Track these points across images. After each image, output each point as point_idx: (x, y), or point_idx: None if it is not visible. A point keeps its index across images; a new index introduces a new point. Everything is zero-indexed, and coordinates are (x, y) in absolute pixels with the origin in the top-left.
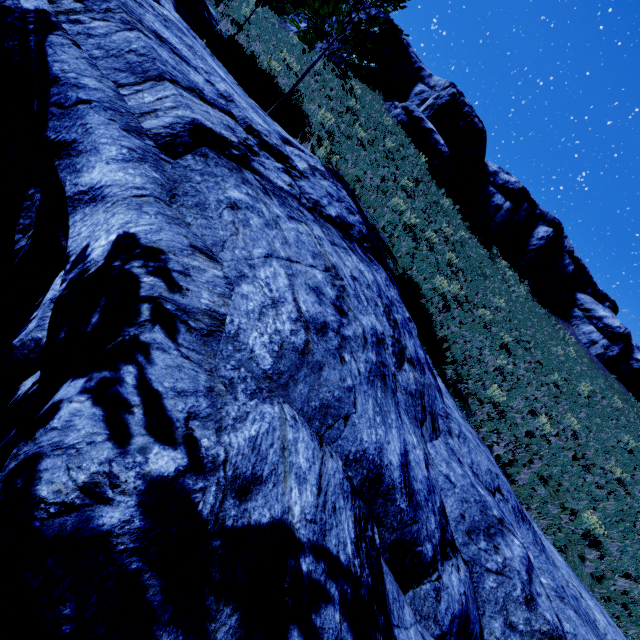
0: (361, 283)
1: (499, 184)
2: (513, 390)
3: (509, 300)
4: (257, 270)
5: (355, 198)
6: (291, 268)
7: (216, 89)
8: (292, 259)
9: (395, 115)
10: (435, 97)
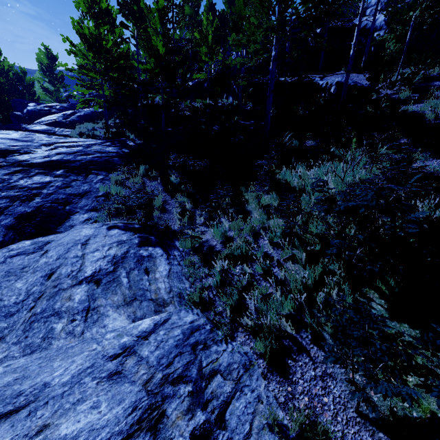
0: None
1: None
2: None
3: None
4: None
5: None
6: None
7: None
8: None
9: None
10: (380, 5)
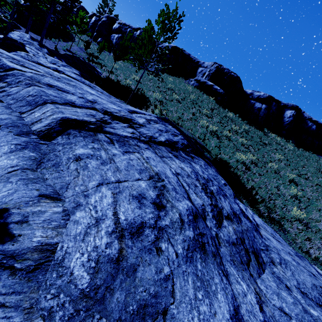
0: (183, 175)
1: (255, 98)
2: (308, 207)
3: (284, 153)
4: (89, 197)
5: (178, 127)
6: (118, 187)
7: (87, 99)
8: (121, 180)
9: (192, 84)
10: (208, 71)
